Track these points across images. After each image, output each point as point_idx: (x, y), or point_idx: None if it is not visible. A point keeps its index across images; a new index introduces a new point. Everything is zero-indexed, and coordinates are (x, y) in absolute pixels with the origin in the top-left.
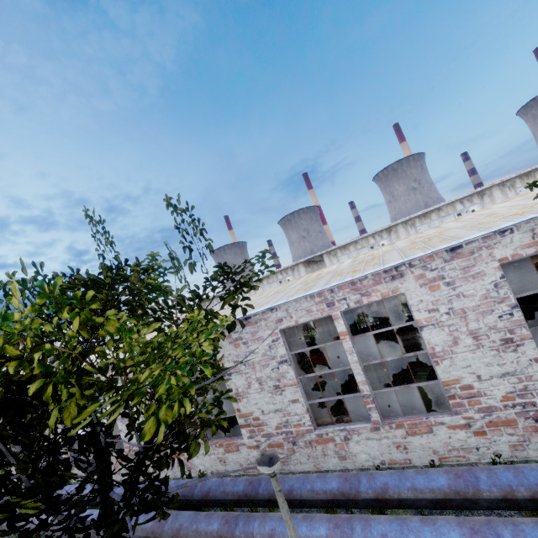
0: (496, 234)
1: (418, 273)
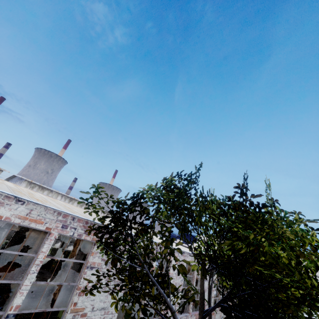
0: (189, 254)
1: (177, 255)
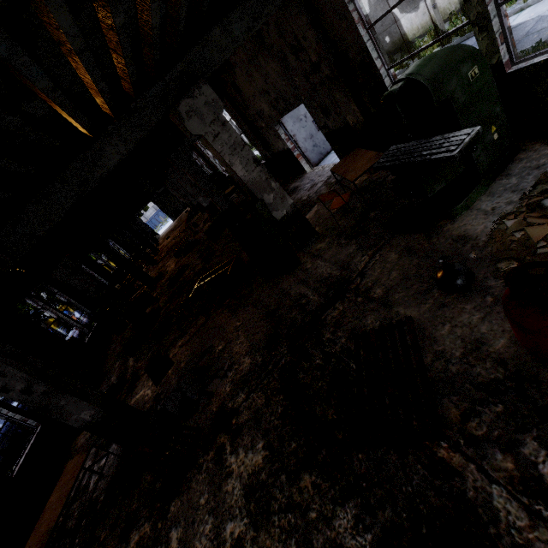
0: None
1: None
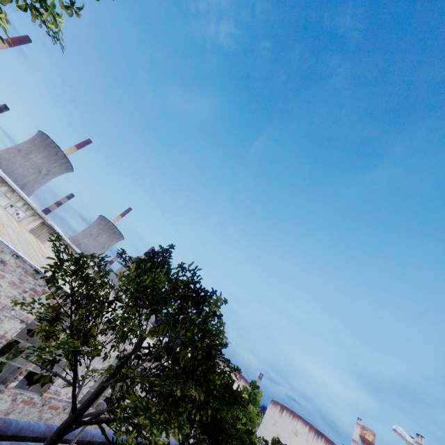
0: None
1: None
